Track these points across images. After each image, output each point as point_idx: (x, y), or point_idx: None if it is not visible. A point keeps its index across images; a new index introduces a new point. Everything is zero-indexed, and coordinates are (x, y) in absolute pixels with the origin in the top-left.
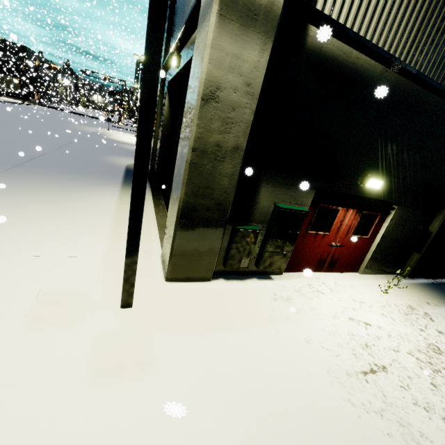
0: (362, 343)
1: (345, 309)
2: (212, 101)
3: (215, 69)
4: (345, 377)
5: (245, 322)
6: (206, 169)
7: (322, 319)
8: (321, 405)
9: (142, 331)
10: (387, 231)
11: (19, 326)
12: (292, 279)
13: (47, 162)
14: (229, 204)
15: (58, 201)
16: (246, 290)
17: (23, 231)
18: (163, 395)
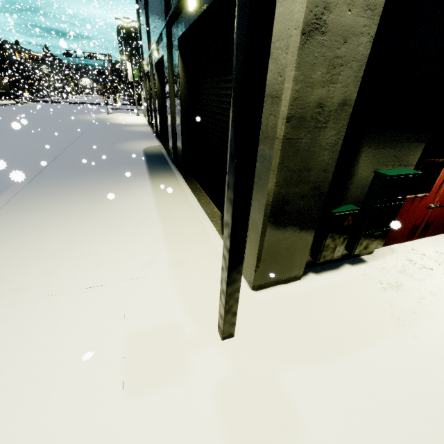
0: None
1: None
2: (316, 32)
3: None
4: None
5: (371, 331)
6: (302, 144)
7: None
8: None
9: (262, 369)
10: None
11: (122, 392)
12: (386, 256)
13: (65, 164)
14: (328, 184)
15: (94, 209)
16: (346, 284)
17: (74, 256)
18: None
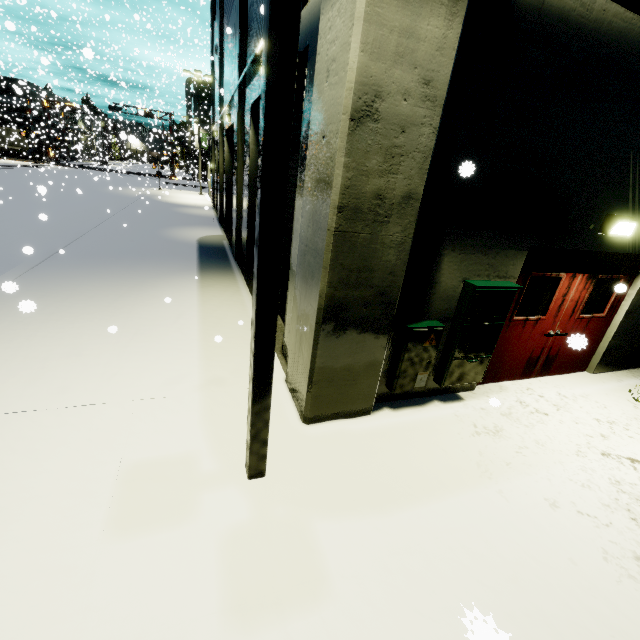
0: (639, 496)
1: (591, 438)
2: (368, 119)
3: (372, 61)
4: (635, 564)
5: (445, 482)
6: (360, 239)
7: (560, 460)
8: (616, 625)
9: (292, 517)
10: (635, 303)
11: (102, 532)
12: (491, 395)
13: (86, 249)
14: (398, 291)
15: (114, 309)
16: (429, 424)
17: (74, 365)
18: (355, 636)
